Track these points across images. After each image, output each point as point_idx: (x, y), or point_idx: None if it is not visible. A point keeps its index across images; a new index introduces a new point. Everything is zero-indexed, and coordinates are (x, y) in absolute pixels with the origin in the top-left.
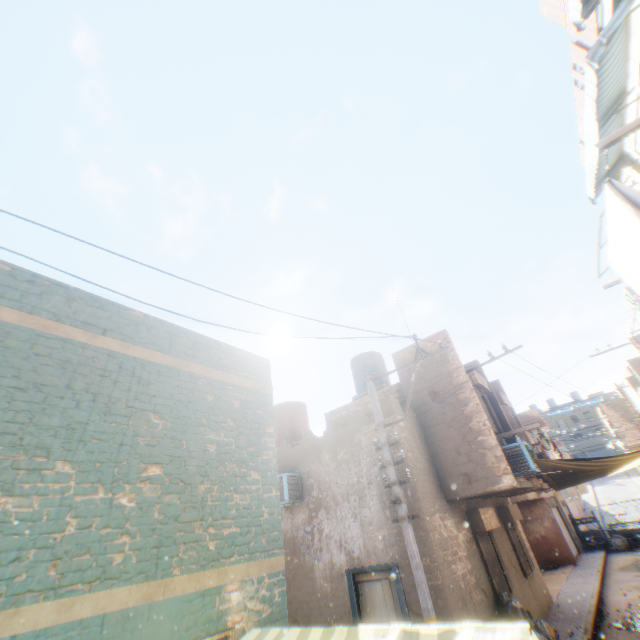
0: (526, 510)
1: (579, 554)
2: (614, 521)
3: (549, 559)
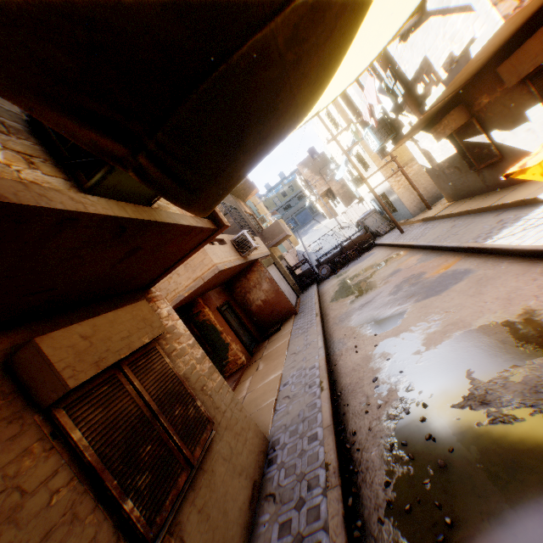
0: (244, 281)
1: (299, 298)
2: (318, 256)
3: (274, 321)
